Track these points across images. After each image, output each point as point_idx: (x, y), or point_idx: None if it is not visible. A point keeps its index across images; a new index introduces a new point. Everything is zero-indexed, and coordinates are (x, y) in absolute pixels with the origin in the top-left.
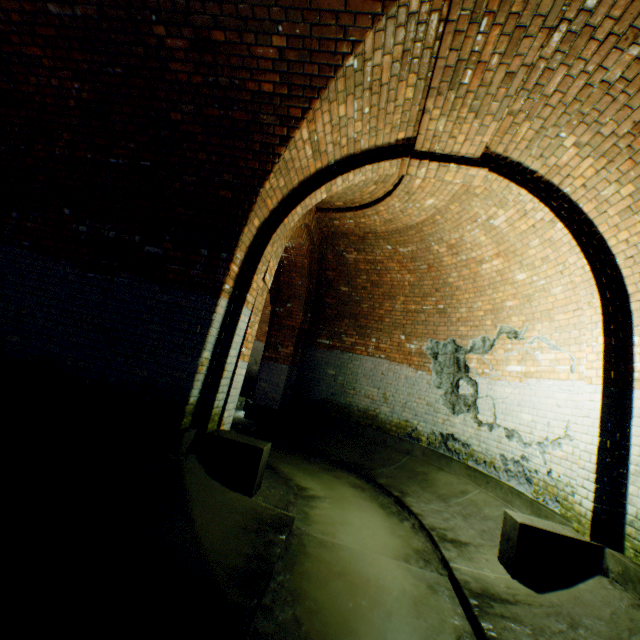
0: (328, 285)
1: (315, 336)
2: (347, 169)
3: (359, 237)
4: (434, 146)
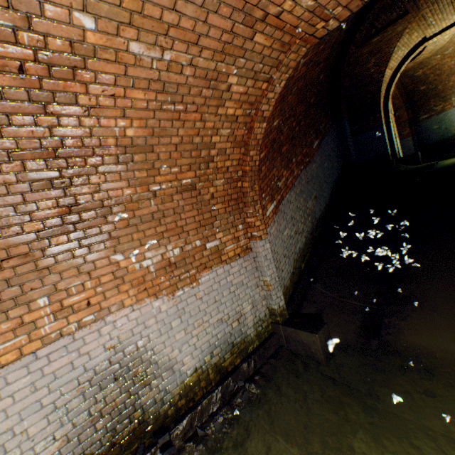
0: (412, 92)
1: (417, 118)
2: (403, 63)
3: (418, 64)
4: (434, 33)
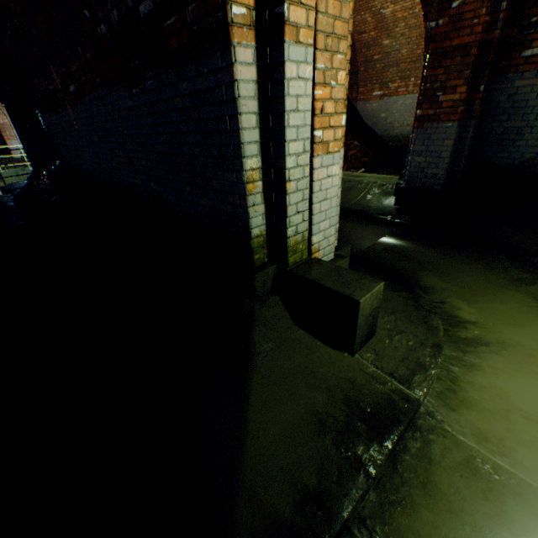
0: None
1: (516, 48)
2: None
3: None
4: None
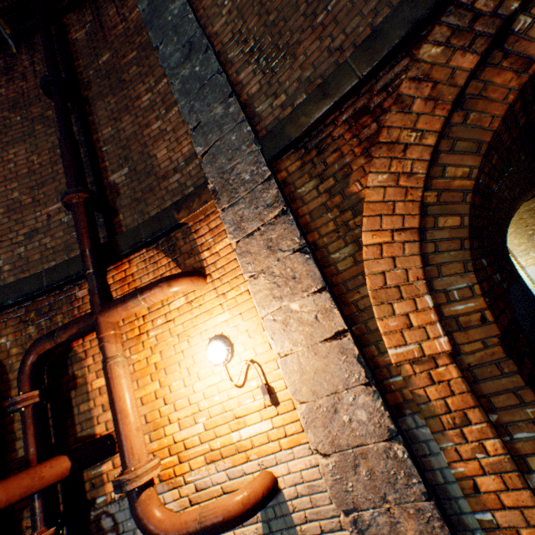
0: None
1: None
2: None
3: None
4: None
